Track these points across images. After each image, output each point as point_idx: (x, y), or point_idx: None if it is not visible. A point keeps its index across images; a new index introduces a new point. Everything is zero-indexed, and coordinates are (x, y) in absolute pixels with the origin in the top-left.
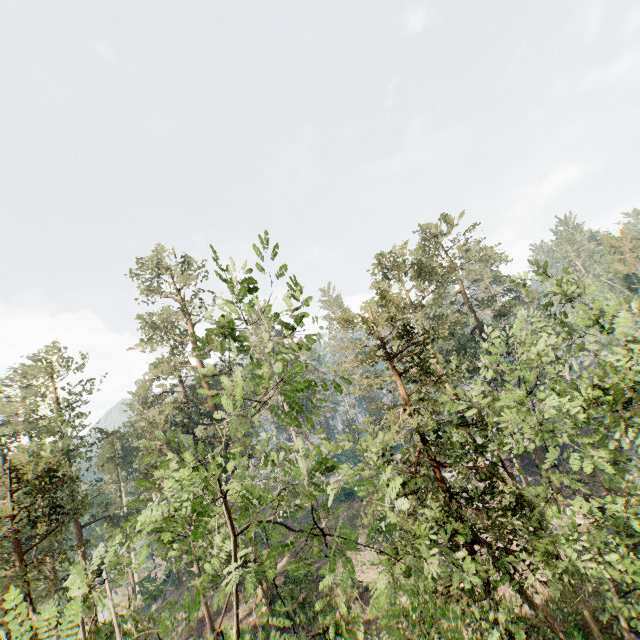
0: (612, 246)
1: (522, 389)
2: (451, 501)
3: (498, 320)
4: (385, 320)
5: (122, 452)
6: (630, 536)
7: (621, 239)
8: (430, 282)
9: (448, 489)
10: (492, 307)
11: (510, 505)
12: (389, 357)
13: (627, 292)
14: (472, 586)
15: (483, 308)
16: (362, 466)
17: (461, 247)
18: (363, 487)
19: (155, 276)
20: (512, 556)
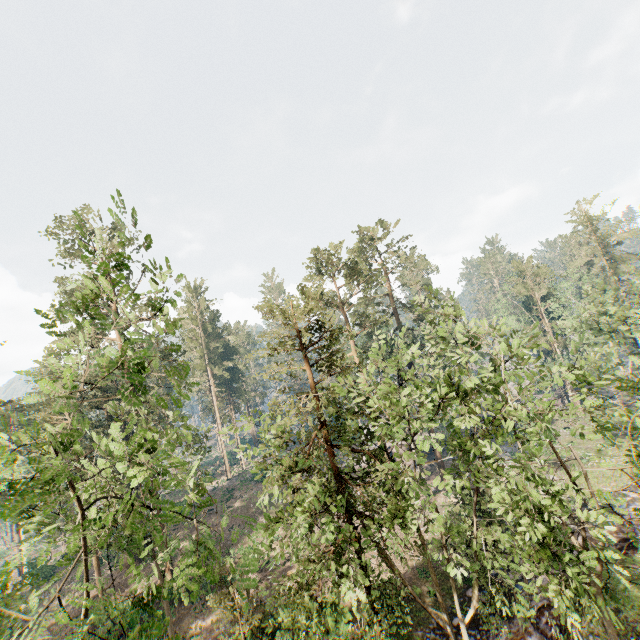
0: (519, 270)
1: (408, 386)
2: (339, 480)
3: (418, 324)
4: (300, 314)
5: (20, 425)
6: (479, 511)
7: (526, 265)
8: (358, 282)
9: (338, 469)
10: (412, 311)
11: (383, 483)
12: (301, 348)
13: (525, 311)
14: (342, 550)
15: (405, 311)
16: (263, 446)
17: (393, 253)
18: (255, 464)
19: (75, 238)
20: (371, 523)
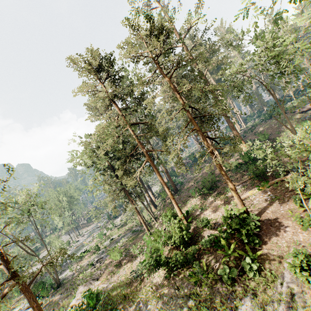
0: None
1: None
2: None
3: None
4: None
5: None
6: None
7: None
8: None
9: None
10: None
11: None
12: None
13: None
14: None
15: None
16: None
17: None
18: None
19: None
20: None
